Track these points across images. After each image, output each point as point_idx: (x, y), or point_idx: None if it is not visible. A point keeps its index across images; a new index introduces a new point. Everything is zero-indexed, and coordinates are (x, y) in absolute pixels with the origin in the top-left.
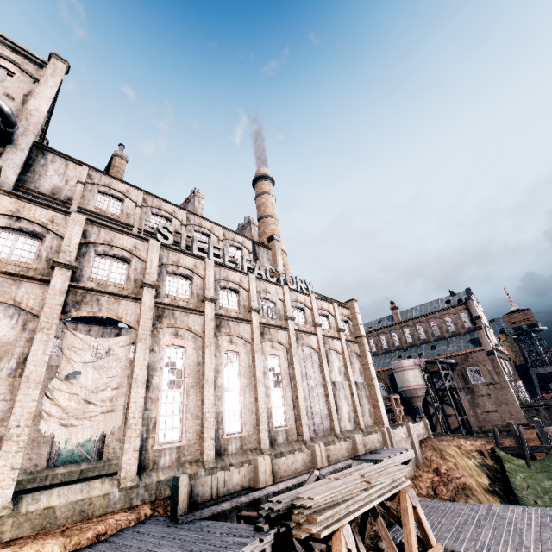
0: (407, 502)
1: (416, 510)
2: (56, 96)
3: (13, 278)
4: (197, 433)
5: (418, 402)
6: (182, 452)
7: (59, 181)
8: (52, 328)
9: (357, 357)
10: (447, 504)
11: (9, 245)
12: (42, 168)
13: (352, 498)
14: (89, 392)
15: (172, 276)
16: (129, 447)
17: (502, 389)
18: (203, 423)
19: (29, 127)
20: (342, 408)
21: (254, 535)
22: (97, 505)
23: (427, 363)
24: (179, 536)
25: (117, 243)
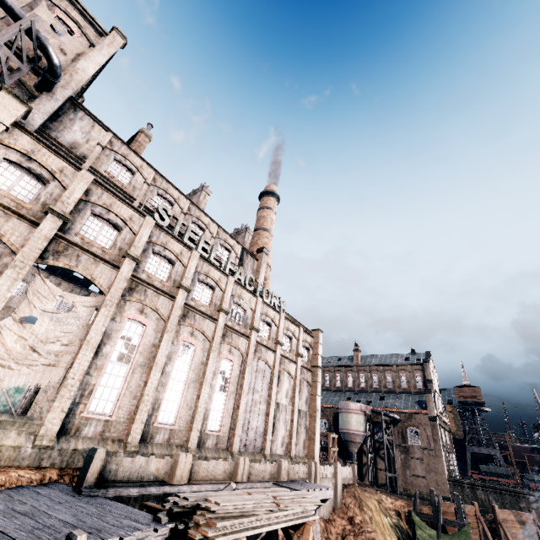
0: (309, 535)
1: None
2: (105, 64)
3: (5, 210)
4: (130, 413)
5: (354, 448)
6: (109, 427)
7: (80, 138)
8: (24, 268)
9: (308, 385)
10: None
11: (13, 180)
12: (69, 122)
13: (257, 515)
14: (38, 340)
15: (156, 255)
16: (58, 406)
17: (435, 457)
18: (139, 404)
19: (71, 82)
20: (279, 431)
21: (151, 523)
22: (5, 455)
23: (372, 412)
24: (77, 506)
25: (115, 210)
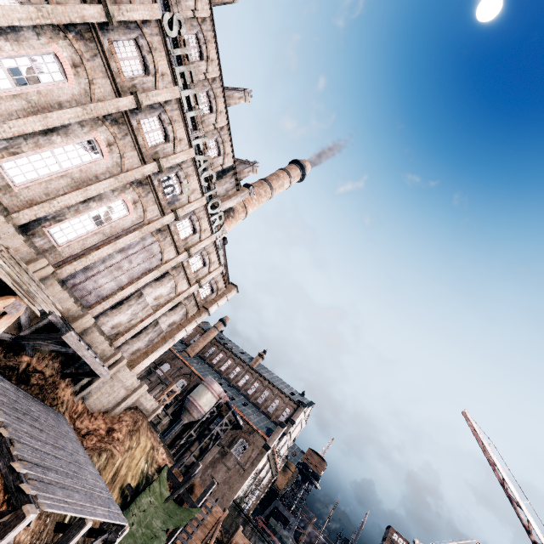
0: (4, 300)
1: (2, 317)
2: None
3: None
4: None
5: (186, 418)
6: None
7: None
8: None
9: (185, 315)
10: (71, 433)
11: None
12: None
13: None
14: None
15: (136, 47)
16: None
17: (241, 476)
18: None
19: None
20: (121, 314)
21: None
22: None
23: (226, 403)
24: None
25: None
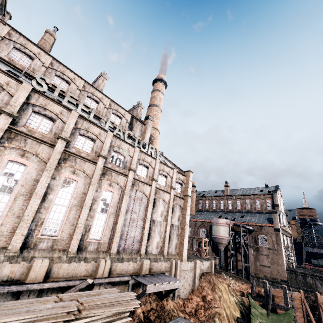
0: None
1: None
2: None
3: None
4: (13, 228)
5: (222, 247)
6: None
7: None
8: None
9: (180, 208)
10: None
11: None
12: None
13: None
14: None
15: (37, 114)
16: None
17: (277, 254)
18: (19, 222)
19: None
20: (154, 238)
21: None
22: None
23: (234, 225)
24: None
25: None
